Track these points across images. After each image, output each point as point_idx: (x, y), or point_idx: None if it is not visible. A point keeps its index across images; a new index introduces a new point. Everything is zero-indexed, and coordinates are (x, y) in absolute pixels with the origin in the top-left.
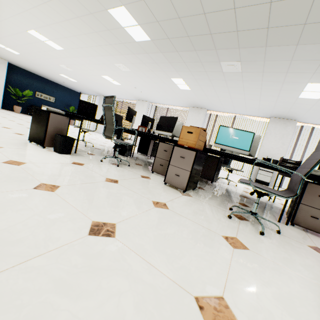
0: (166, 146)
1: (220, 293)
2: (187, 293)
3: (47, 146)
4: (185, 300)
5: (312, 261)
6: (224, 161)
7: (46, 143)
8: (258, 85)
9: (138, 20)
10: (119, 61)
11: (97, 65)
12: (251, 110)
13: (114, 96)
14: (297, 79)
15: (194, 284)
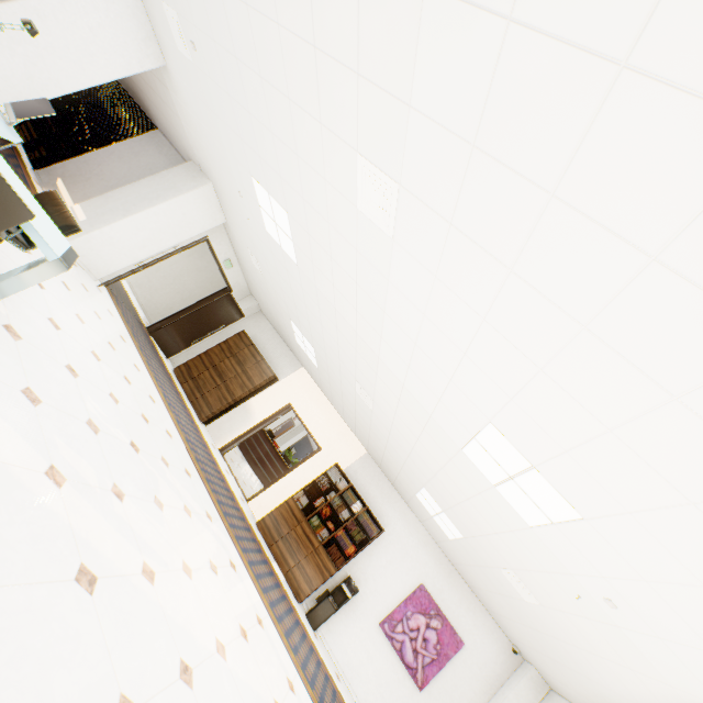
0: None
1: None
2: None
3: None
4: None
5: None
6: None
7: None
8: None
9: None
10: None
11: None
12: None
13: None
14: None
15: None
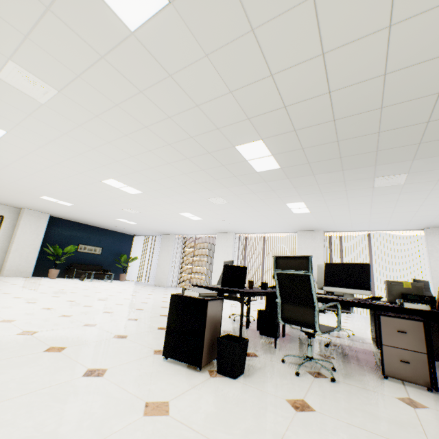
0: (398, 322)
1: None
2: None
3: (204, 364)
4: None
5: None
6: None
7: (202, 358)
8: (423, 195)
9: (273, 151)
10: (216, 195)
11: (180, 202)
12: (396, 224)
13: (309, 257)
14: None
15: None
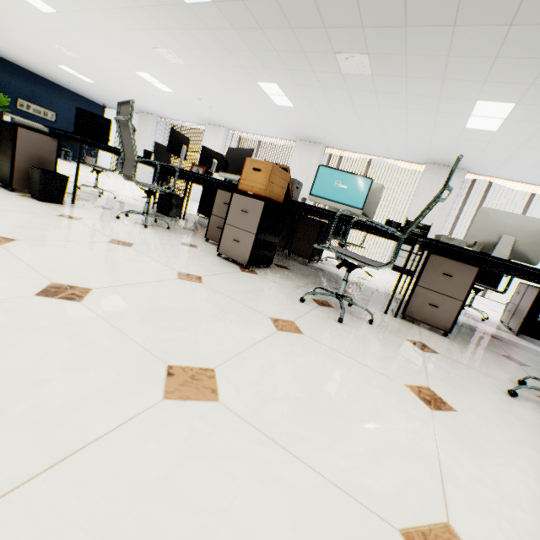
0: (227, 196)
1: (214, 366)
2: (159, 361)
3: (19, 188)
4: (150, 366)
5: (396, 353)
6: (336, 231)
7: (15, 182)
8: (402, 102)
9: None
10: (162, 43)
11: (124, 49)
12: (396, 150)
13: (131, 101)
14: (460, 92)
15: (178, 355)
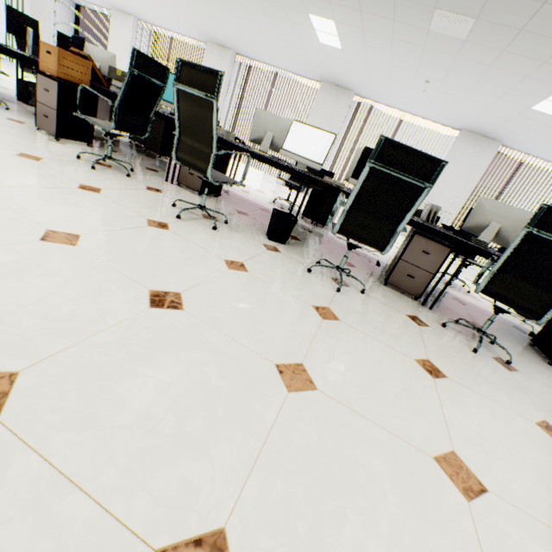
0: None
1: None
2: None
3: None
4: None
5: (113, 183)
6: None
7: None
8: (260, 7)
9: None
10: None
11: None
12: (291, 63)
13: None
14: (292, 3)
15: None
